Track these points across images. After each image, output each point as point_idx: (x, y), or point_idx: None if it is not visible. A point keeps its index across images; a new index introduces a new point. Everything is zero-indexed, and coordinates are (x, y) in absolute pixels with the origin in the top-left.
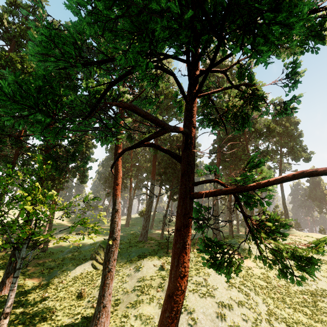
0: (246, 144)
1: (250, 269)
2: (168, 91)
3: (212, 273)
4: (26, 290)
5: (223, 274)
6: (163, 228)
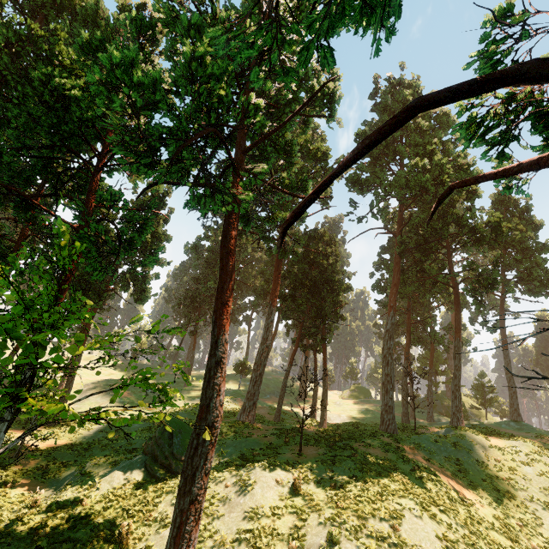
0: (448, 256)
1: (471, 504)
2: (316, 146)
3: (405, 513)
4: (2, 515)
5: (428, 518)
6: (281, 399)
